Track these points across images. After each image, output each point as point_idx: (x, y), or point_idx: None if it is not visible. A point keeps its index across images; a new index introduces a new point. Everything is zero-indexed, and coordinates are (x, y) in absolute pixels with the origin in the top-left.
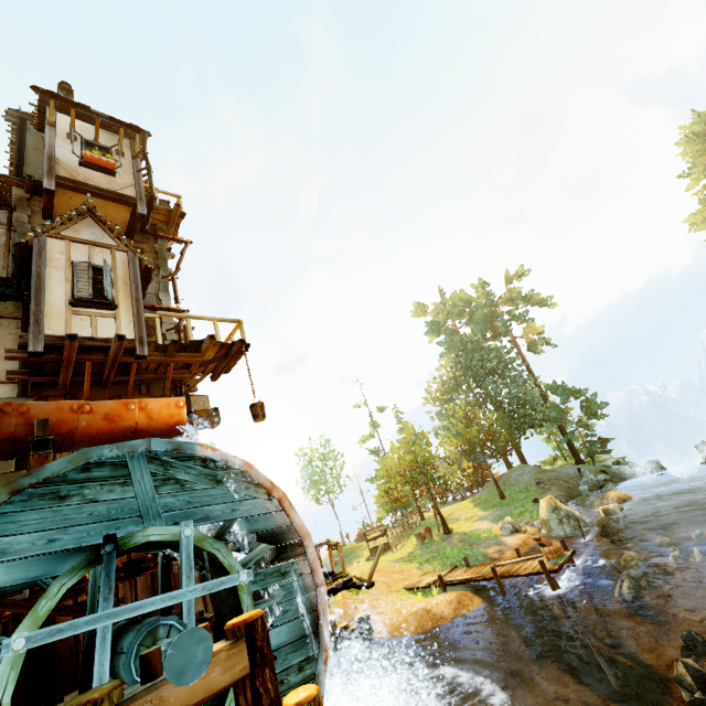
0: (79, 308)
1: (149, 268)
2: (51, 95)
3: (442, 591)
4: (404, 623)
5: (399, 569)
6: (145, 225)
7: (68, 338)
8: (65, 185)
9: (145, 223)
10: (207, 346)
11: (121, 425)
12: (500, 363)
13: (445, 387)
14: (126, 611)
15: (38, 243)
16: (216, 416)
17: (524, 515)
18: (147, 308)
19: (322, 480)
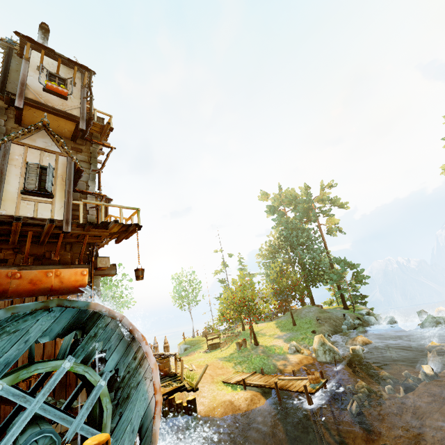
0: (27, 195)
1: (80, 170)
2: (28, 39)
3: (243, 389)
4: (216, 407)
5: (221, 366)
6: (84, 135)
7: (15, 219)
8: (31, 104)
9: (84, 133)
10: (113, 226)
11: (41, 286)
12: (308, 239)
13: (271, 249)
14: (22, 420)
15: (4, 147)
16: (114, 269)
17: (305, 340)
18: (78, 192)
19: (186, 296)
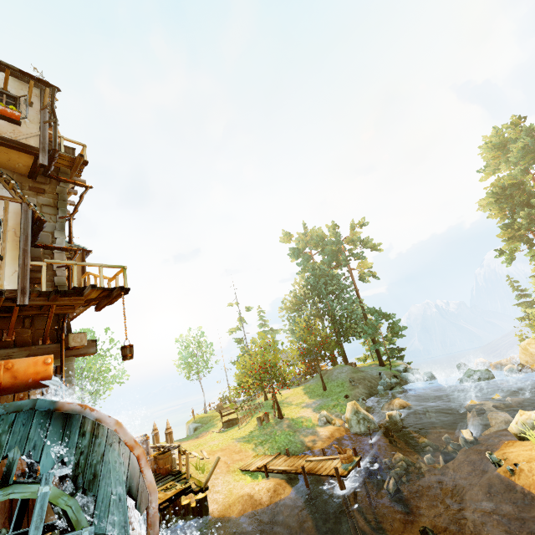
0: None
1: (41, 220)
2: None
3: (266, 477)
4: (232, 504)
5: (239, 449)
6: (47, 171)
7: None
8: None
9: (47, 169)
10: (89, 293)
11: None
12: (338, 287)
13: (296, 300)
14: None
15: None
16: (93, 347)
17: (336, 408)
18: (40, 247)
19: (195, 362)
